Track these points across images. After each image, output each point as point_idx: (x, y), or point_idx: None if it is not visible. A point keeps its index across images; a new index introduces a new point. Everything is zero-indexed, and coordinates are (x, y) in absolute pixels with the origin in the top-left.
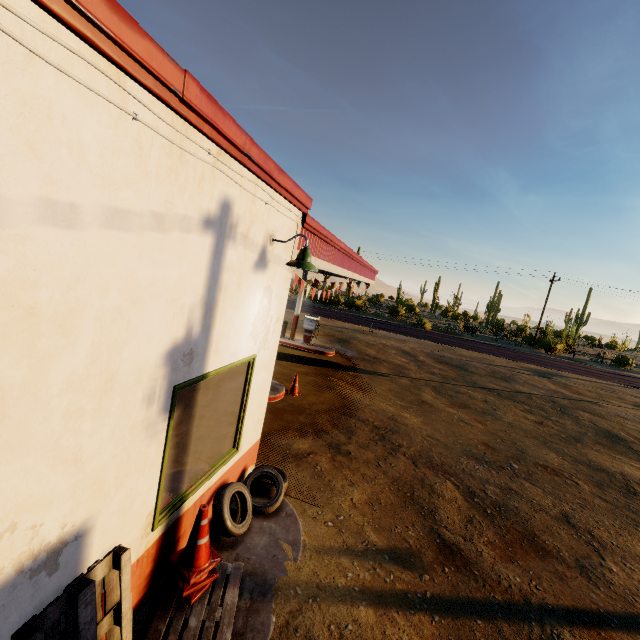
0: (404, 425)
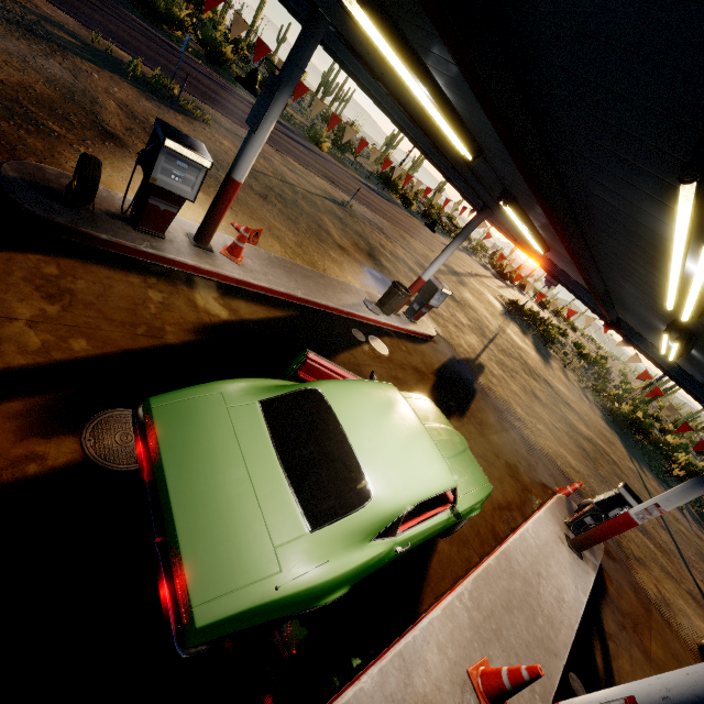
0: (580, 473)
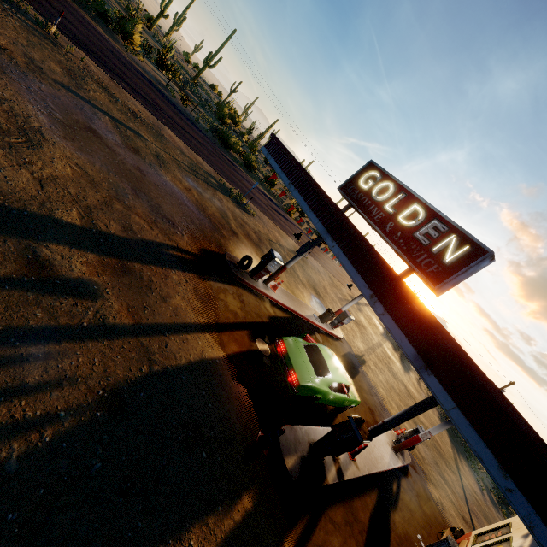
0: None
